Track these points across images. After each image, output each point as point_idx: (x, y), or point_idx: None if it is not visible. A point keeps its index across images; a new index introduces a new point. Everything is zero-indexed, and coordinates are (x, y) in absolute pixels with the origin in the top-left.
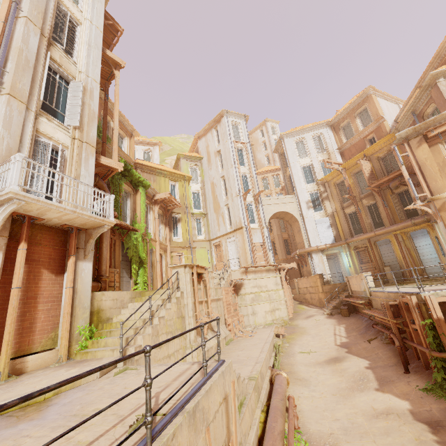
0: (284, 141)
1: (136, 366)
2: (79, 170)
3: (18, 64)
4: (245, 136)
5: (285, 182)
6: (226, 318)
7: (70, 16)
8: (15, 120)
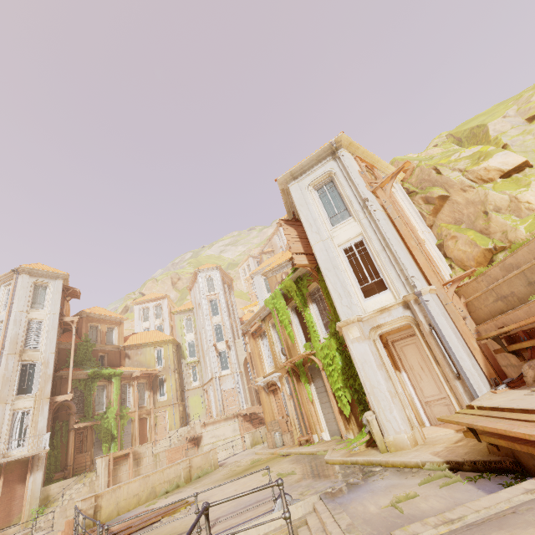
0: (253, 279)
1: (37, 532)
2: (38, 418)
3: (3, 384)
4: (218, 286)
5: None
6: None
7: (37, 321)
8: (1, 415)
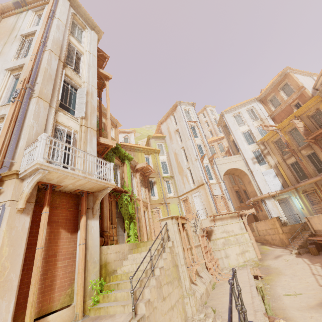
0: (225, 116)
1: None
2: (86, 147)
3: (44, 77)
4: (195, 117)
5: (230, 146)
6: (206, 263)
7: (76, 50)
8: (42, 114)
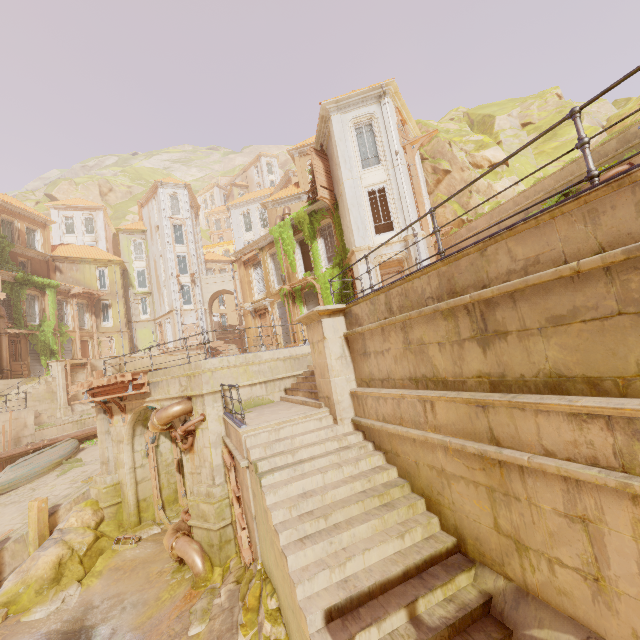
0: (231, 212)
1: None
2: None
3: None
4: (185, 210)
5: None
6: None
7: None
8: None
